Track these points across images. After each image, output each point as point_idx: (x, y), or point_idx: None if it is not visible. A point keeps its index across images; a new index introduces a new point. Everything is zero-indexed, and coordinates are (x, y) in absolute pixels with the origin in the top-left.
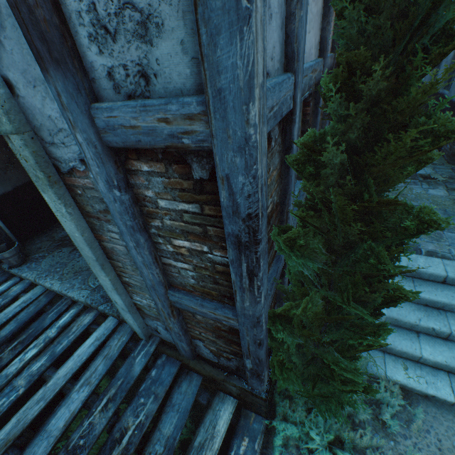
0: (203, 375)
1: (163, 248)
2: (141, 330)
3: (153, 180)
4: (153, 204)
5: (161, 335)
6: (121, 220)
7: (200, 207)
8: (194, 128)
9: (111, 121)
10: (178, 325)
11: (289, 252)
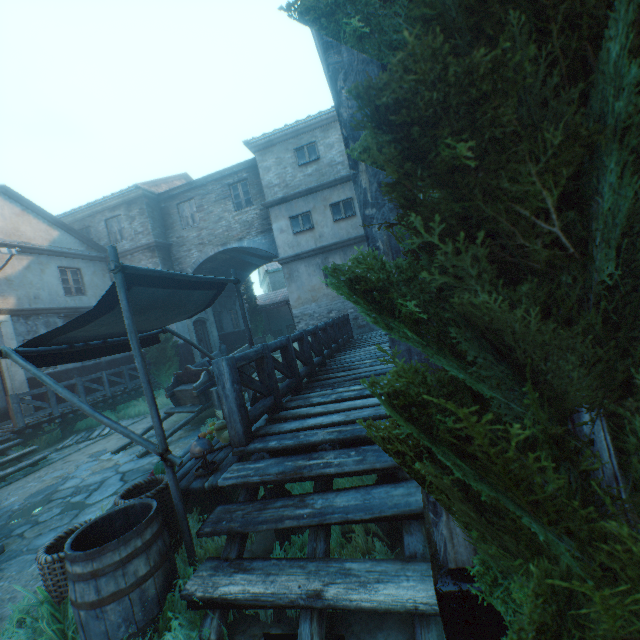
0: None
1: None
2: None
3: None
4: None
5: None
6: None
7: None
8: None
9: None
10: None
11: None
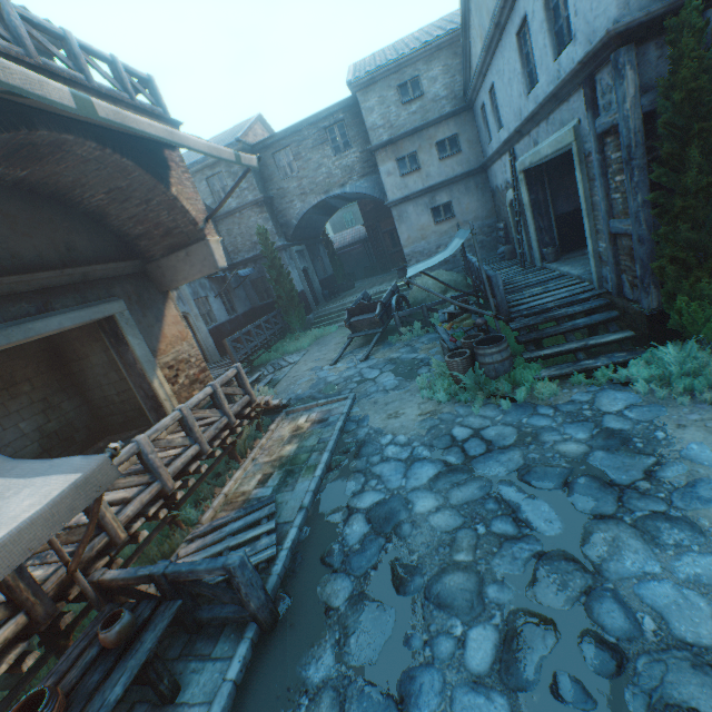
0: (619, 311)
1: (611, 187)
2: (597, 279)
3: (610, 146)
4: (609, 159)
5: (608, 285)
6: (596, 172)
7: (621, 153)
8: (615, 117)
9: (599, 124)
10: (611, 253)
11: (654, 167)
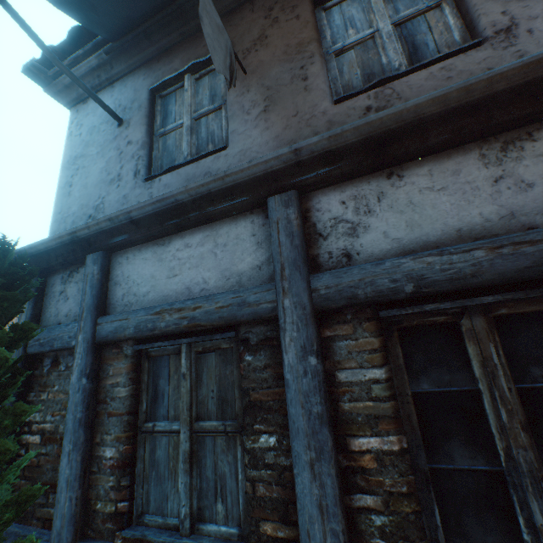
0: None
1: None
2: None
3: None
4: None
5: None
6: None
7: None
8: None
9: None
10: None
11: None
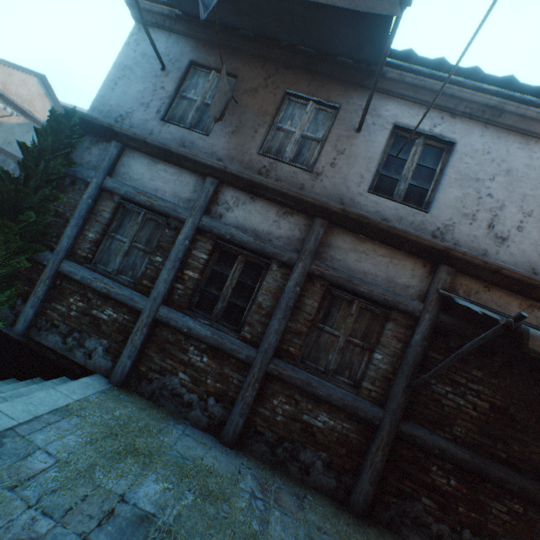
0: None
1: None
2: None
3: None
4: None
5: None
6: None
7: None
8: None
9: None
10: None
11: None
